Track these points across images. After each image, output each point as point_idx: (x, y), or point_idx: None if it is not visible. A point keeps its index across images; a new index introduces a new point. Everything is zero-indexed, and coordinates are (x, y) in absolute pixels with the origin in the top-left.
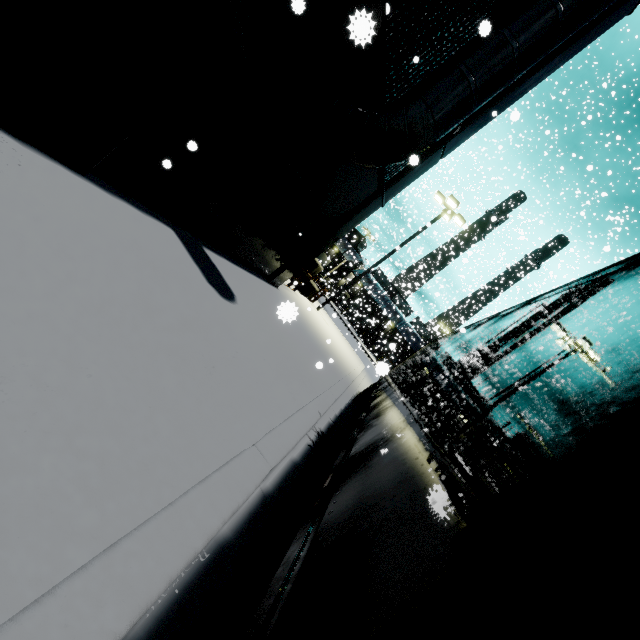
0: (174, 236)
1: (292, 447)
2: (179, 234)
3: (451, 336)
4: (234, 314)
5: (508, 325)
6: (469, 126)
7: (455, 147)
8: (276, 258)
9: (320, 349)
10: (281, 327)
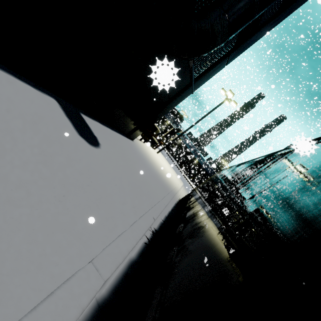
0: (55, 104)
1: (128, 252)
2: (61, 103)
3: (235, 168)
4: (96, 155)
5: (302, 161)
6: (243, 45)
7: (234, 58)
8: (131, 123)
9: (157, 175)
10: (132, 163)
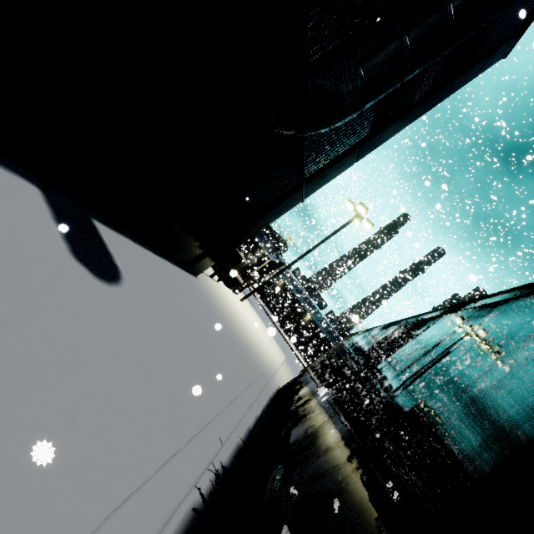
0: (35, 195)
1: None
2: (50, 196)
3: (380, 331)
4: (106, 299)
5: None
6: (381, 133)
7: (368, 152)
8: (194, 245)
9: (237, 342)
10: (188, 318)
